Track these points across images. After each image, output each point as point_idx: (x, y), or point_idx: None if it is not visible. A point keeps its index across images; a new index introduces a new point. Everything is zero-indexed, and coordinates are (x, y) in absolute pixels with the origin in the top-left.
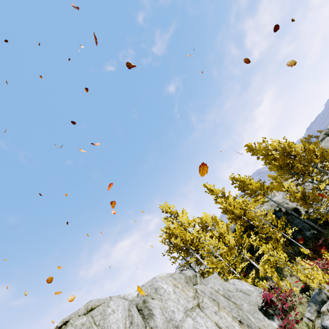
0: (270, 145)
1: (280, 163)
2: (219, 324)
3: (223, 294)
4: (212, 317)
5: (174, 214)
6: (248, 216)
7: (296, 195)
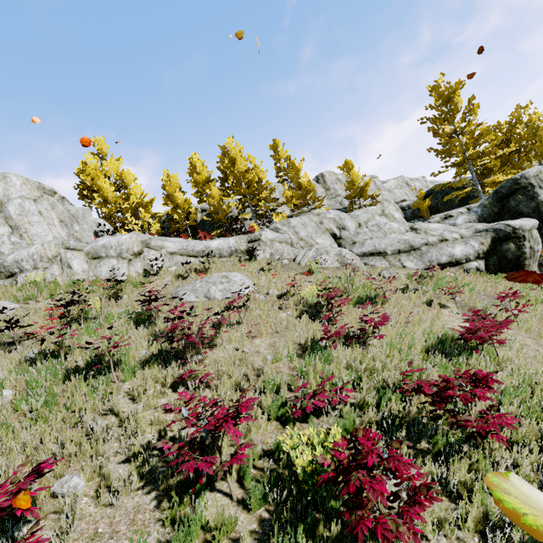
0: (228, 147)
1: (225, 169)
2: (43, 213)
3: (74, 214)
4: (40, 208)
5: (103, 155)
6: (171, 197)
7: (212, 201)
